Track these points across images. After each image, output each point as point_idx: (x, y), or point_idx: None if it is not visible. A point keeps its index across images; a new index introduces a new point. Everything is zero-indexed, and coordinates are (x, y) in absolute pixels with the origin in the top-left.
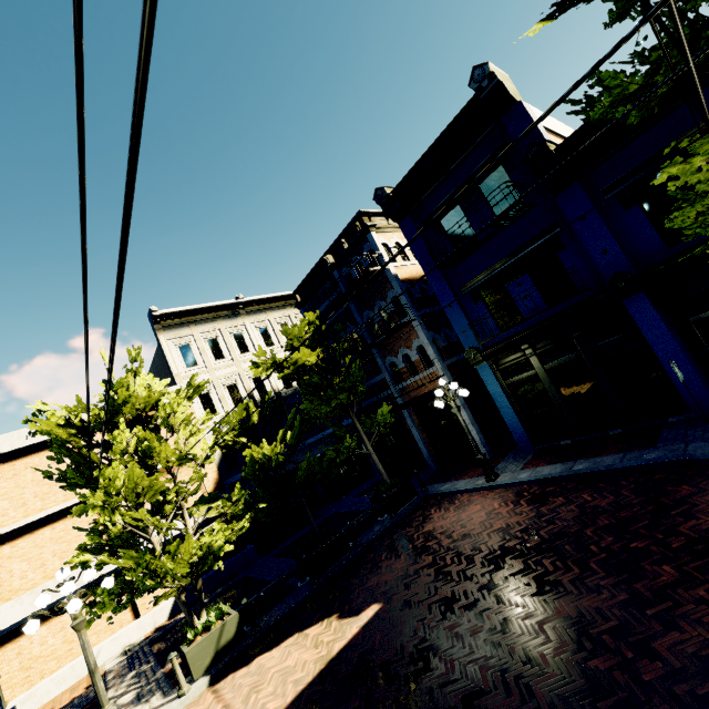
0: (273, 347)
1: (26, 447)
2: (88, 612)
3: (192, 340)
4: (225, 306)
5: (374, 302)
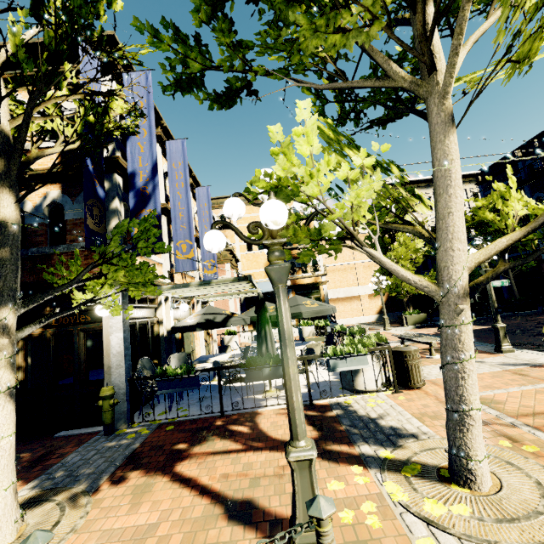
0: None
1: None
2: (374, 292)
3: None
4: (424, 180)
5: None
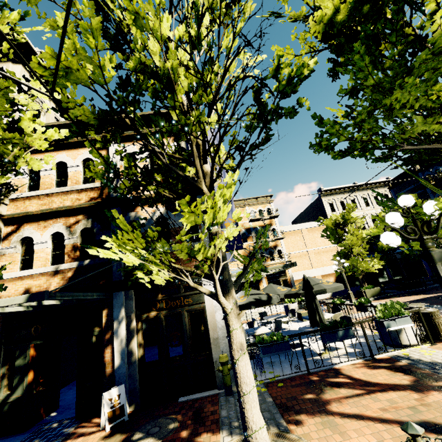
0: (369, 207)
1: (288, 231)
2: (335, 272)
3: (333, 201)
4: (348, 187)
5: None
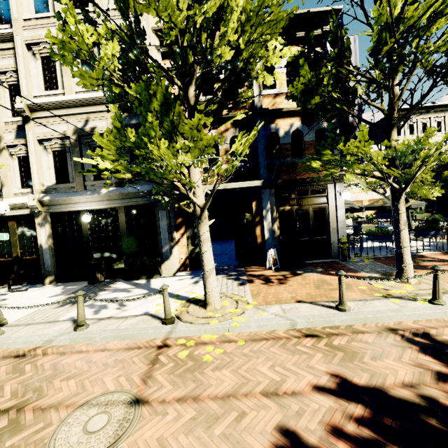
0: (440, 132)
1: None
2: None
3: (402, 123)
4: (425, 107)
5: None
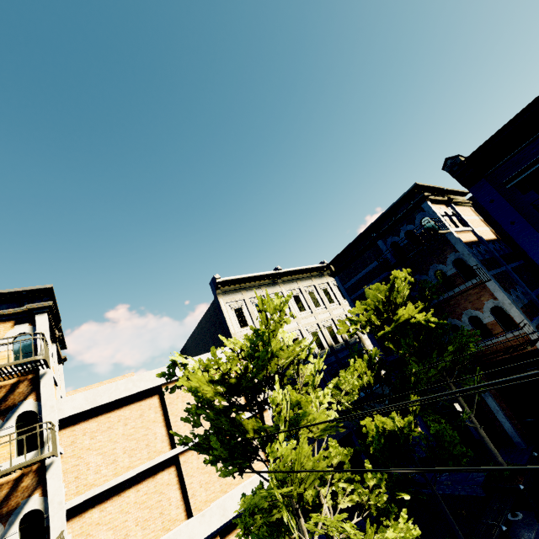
0: (304, 311)
1: (120, 398)
2: None
3: (243, 304)
4: (267, 275)
5: (429, 266)
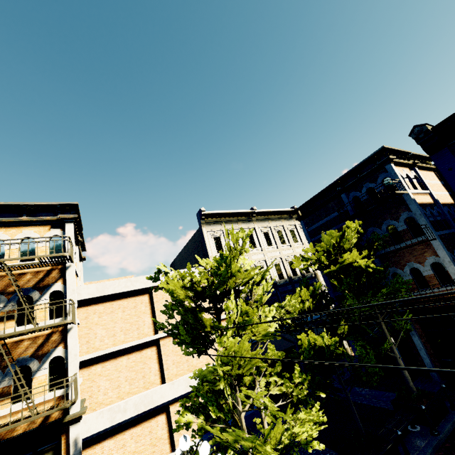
0: (271, 246)
1: (121, 292)
2: None
3: (221, 234)
4: (244, 213)
5: (383, 221)
